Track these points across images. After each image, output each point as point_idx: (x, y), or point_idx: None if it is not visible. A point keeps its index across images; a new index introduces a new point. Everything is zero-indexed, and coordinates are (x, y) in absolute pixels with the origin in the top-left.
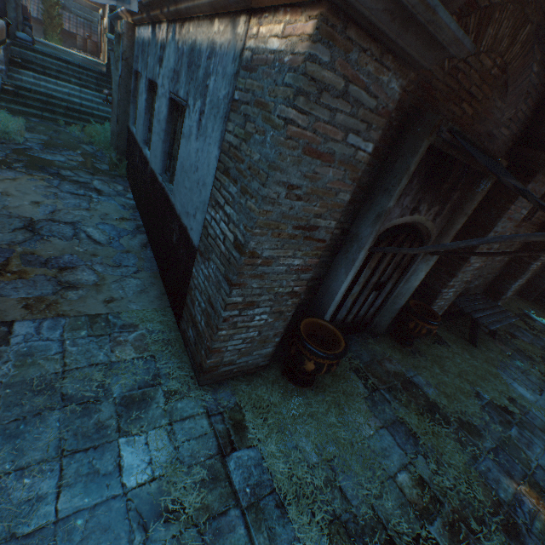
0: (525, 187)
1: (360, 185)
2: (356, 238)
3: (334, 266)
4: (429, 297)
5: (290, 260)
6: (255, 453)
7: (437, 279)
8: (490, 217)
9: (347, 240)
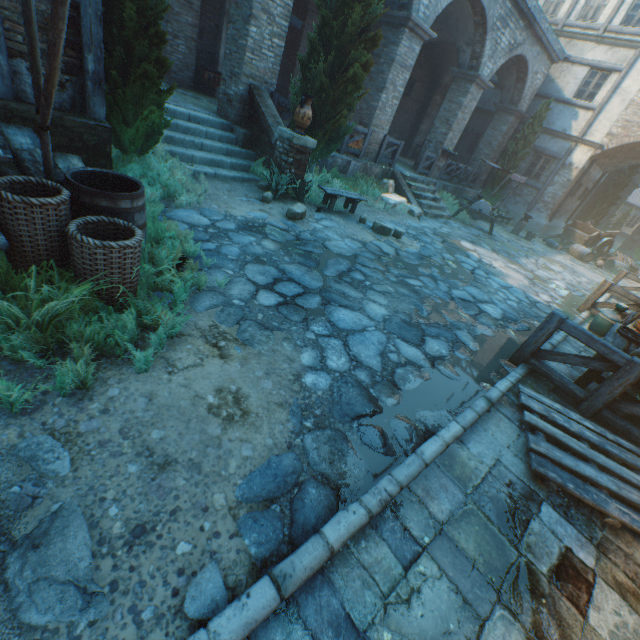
0: (306, 19)
1: (216, 0)
2: (221, 28)
3: (217, 46)
4: (287, 94)
5: (187, 18)
6: (186, 92)
7: (288, 83)
8: (299, 39)
9: (219, 31)
